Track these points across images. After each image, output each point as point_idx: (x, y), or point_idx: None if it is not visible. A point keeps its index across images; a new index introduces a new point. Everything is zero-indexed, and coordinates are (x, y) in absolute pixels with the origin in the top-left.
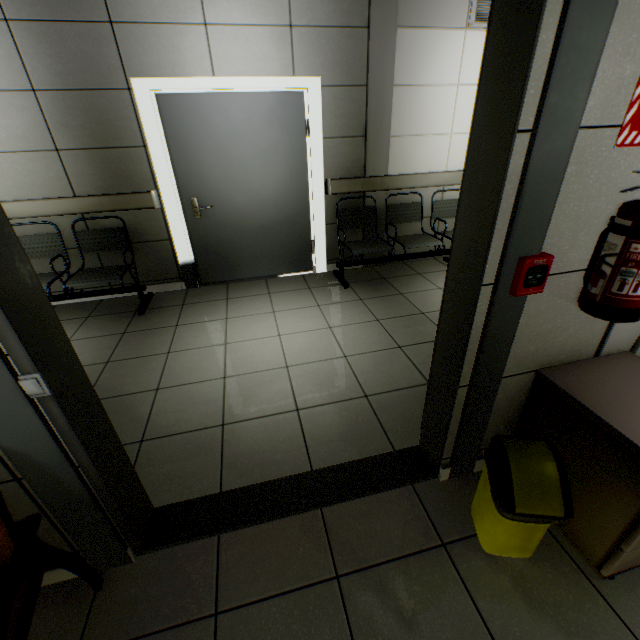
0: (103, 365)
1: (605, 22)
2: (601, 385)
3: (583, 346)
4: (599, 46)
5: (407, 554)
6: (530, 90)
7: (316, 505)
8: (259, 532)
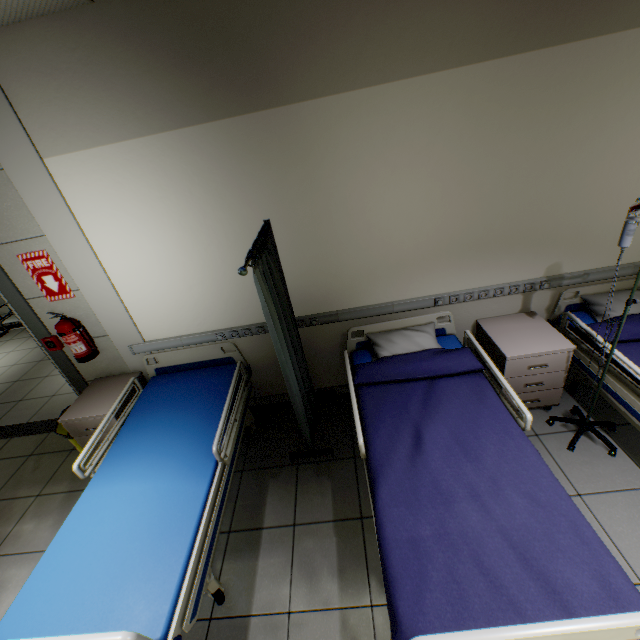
0: (38, 362)
1: (5, 276)
2: (101, 386)
3: (122, 368)
4: (9, 281)
5: (58, 451)
6: (1, 293)
7: (48, 431)
8: (24, 438)
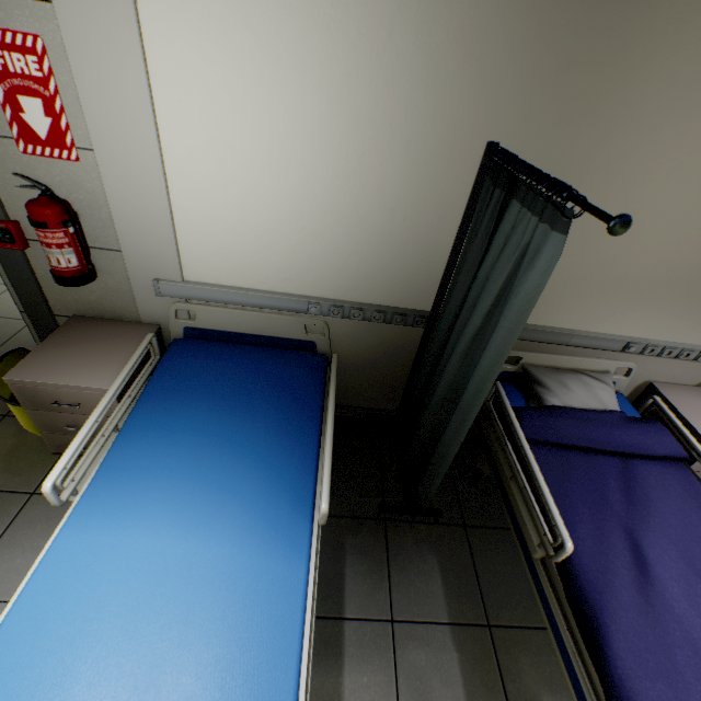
0: None
1: None
2: (87, 333)
3: (125, 311)
4: None
5: None
6: None
7: None
8: None
